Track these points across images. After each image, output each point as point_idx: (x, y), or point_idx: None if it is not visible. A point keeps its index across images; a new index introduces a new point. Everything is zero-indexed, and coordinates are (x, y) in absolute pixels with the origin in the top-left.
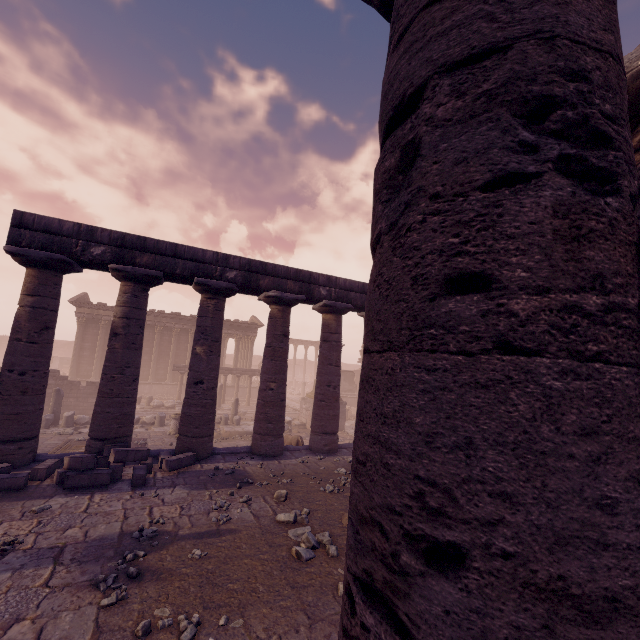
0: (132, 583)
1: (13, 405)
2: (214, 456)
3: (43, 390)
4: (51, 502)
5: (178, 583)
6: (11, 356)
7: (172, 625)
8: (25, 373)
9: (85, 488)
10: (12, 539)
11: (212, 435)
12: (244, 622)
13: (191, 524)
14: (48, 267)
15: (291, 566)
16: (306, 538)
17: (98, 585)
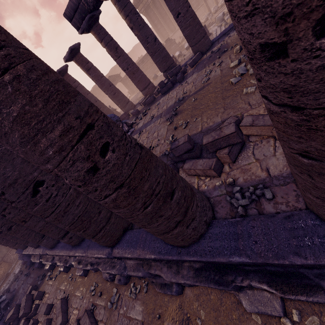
0: (175, 117)
1: (135, 79)
2: (213, 44)
3: (137, 69)
4: (160, 101)
5: (186, 112)
6: (120, 66)
7: (182, 125)
8: (128, 68)
9: (167, 91)
10: (152, 115)
11: (205, 35)
12: (201, 118)
13: (194, 89)
14: (92, 26)
15: (227, 90)
16: (237, 72)
17: (167, 120)
